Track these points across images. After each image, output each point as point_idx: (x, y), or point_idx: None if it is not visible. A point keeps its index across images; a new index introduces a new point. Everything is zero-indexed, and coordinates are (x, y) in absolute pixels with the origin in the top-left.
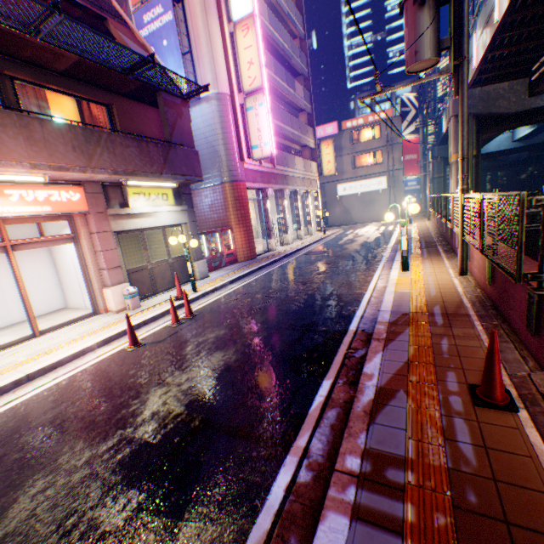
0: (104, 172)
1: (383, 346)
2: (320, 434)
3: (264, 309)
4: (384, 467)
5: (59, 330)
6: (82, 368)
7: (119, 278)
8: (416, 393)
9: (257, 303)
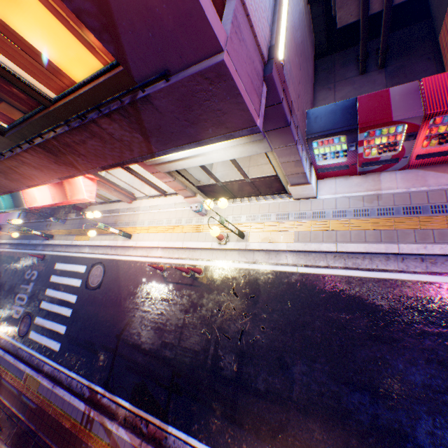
0: (95, 170)
1: (135, 445)
2: (108, 400)
3: (207, 340)
4: (90, 423)
5: (174, 196)
6: (146, 260)
7: (187, 194)
8: (108, 447)
9: (221, 325)
